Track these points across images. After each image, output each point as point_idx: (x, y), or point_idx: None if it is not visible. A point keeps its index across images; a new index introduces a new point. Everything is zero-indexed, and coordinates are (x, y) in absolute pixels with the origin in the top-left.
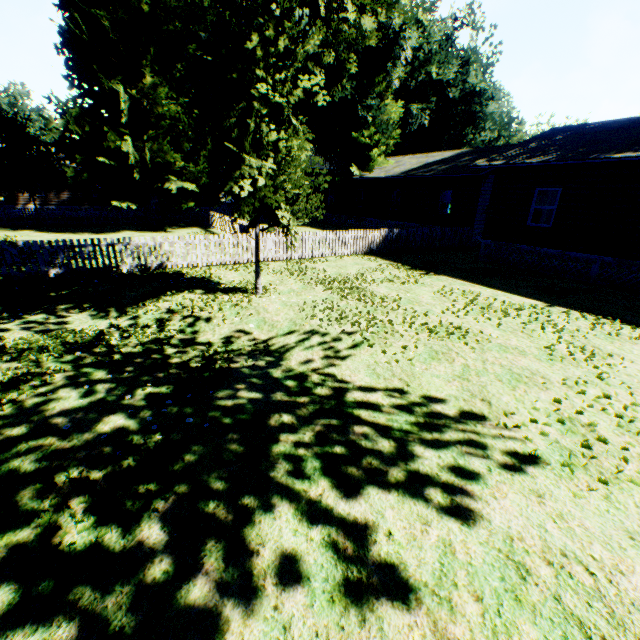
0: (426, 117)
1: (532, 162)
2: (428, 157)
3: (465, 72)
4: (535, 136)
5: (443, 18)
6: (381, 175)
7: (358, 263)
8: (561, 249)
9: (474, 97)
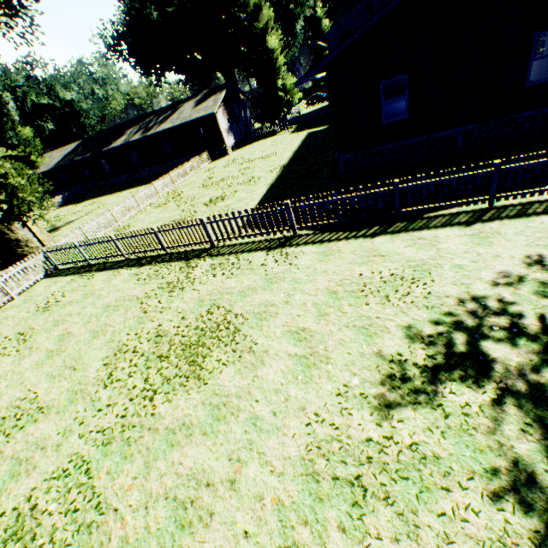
0: (51, 124)
1: (89, 156)
2: (65, 150)
3: (56, 90)
4: (93, 139)
5: (18, 71)
6: (46, 169)
7: (57, 212)
8: (120, 176)
9: (72, 102)
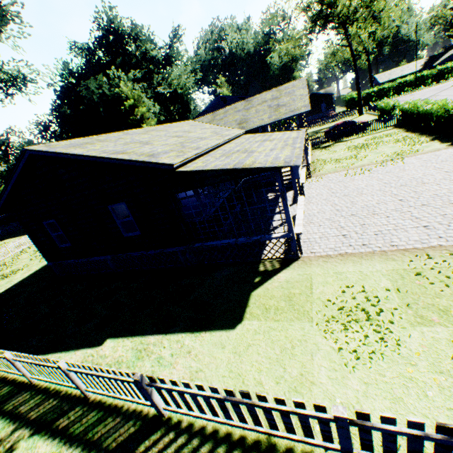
0: None
1: None
2: None
3: None
4: None
5: None
6: None
7: None
8: None
9: None
